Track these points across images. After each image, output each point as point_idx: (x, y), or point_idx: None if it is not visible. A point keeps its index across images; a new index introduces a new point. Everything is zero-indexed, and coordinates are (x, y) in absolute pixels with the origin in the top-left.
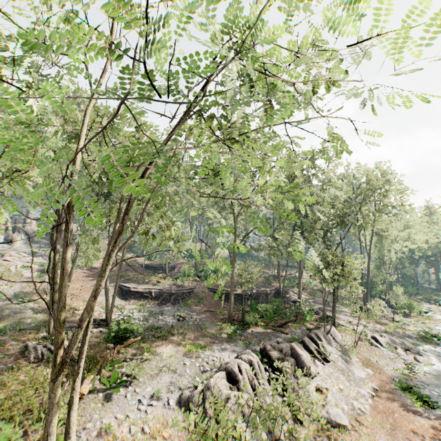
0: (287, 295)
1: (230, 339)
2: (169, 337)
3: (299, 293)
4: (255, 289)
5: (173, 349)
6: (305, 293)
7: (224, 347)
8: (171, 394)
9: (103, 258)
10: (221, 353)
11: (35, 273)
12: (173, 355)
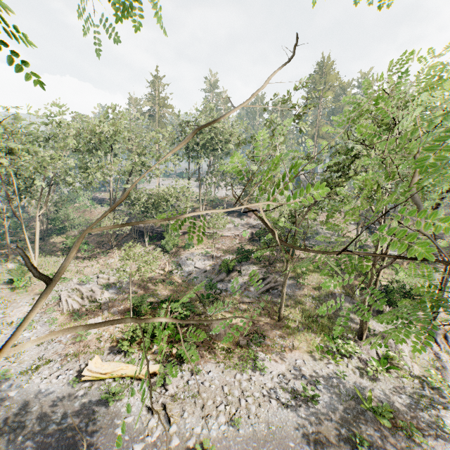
0: None
1: None
2: (436, 265)
3: None
4: None
5: None
6: None
7: None
8: None
9: None
10: None
11: None
12: None
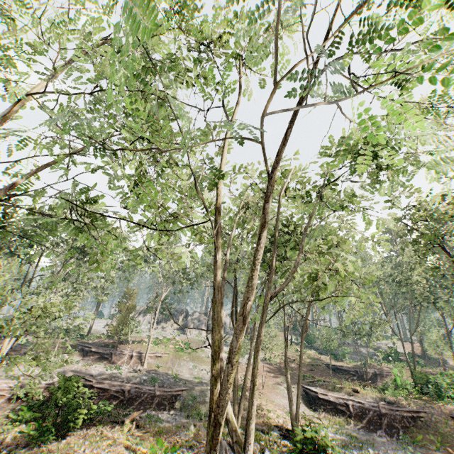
0: None
1: None
2: None
3: None
4: None
5: None
6: None
7: None
8: None
9: (282, 352)
10: None
11: (225, 361)
12: None
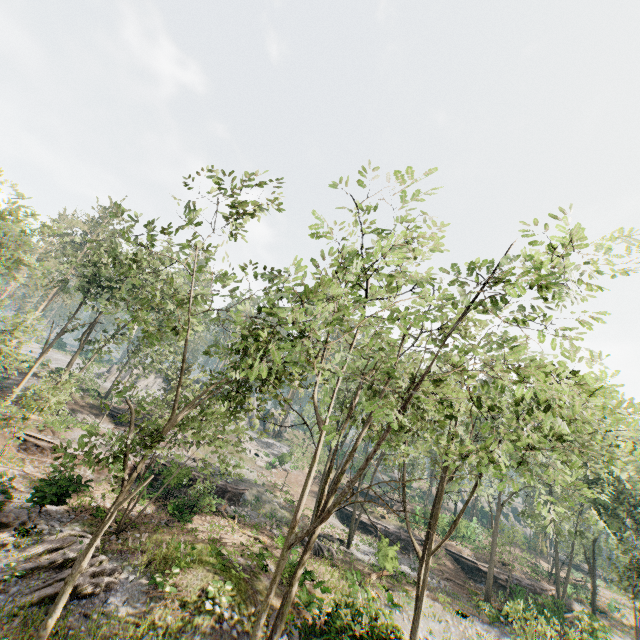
0: (570, 608)
1: (492, 622)
2: None
3: (593, 609)
4: (516, 577)
5: (428, 600)
6: (604, 620)
7: (487, 627)
8: (442, 639)
9: None
10: (485, 630)
11: (264, 463)
12: (432, 607)
